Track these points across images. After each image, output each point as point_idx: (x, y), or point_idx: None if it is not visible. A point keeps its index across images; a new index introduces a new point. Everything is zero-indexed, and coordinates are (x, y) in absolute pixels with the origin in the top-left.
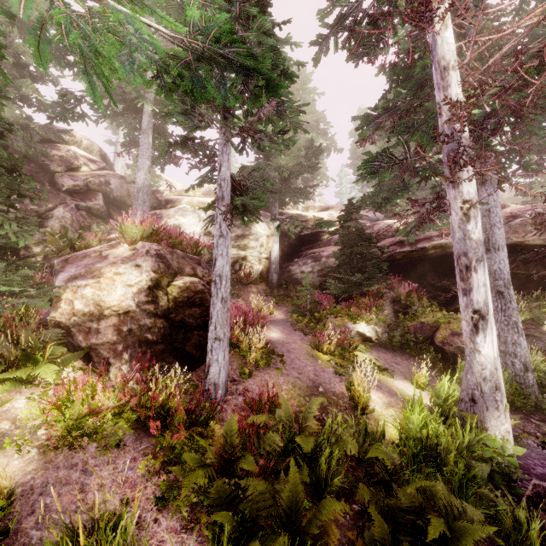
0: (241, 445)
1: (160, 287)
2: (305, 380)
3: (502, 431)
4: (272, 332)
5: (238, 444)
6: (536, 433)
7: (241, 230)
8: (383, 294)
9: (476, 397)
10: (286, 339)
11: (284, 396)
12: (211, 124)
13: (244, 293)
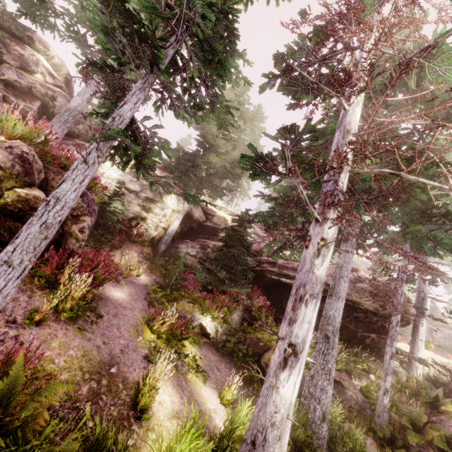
0: None
1: None
2: (105, 352)
3: None
4: (120, 291)
5: None
6: None
7: (152, 194)
8: (240, 299)
9: (257, 442)
10: (125, 303)
11: (60, 363)
12: (132, 62)
13: (127, 248)
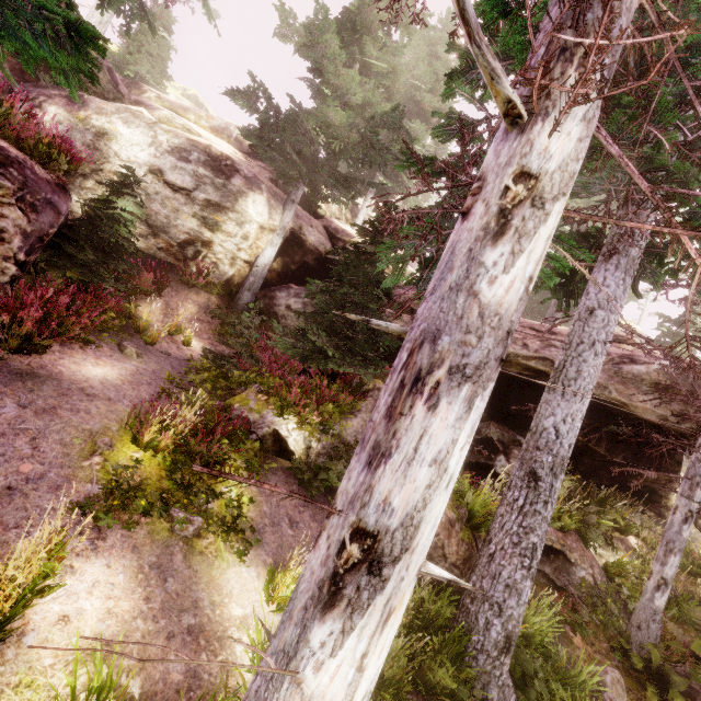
0: None
1: None
2: None
3: None
4: (110, 365)
5: None
6: None
7: (218, 195)
8: (366, 390)
9: None
10: (102, 388)
11: None
12: None
13: (177, 296)
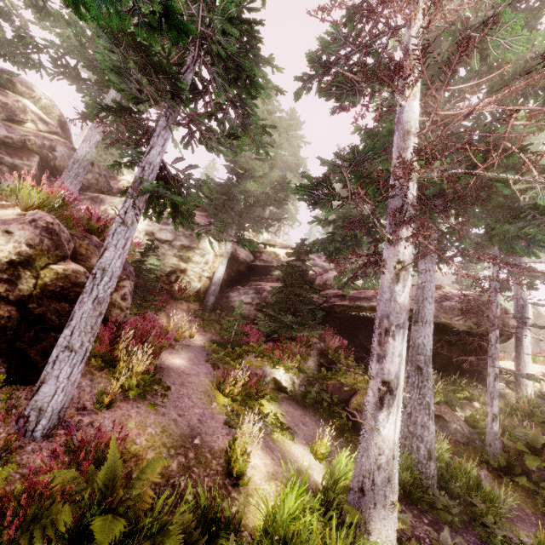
0: (12, 516)
1: (31, 266)
2: (183, 425)
3: (385, 538)
4: (178, 357)
5: (6, 514)
6: (425, 539)
7: (188, 241)
8: (312, 344)
9: (365, 488)
10: (188, 370)
11: (142, 442)
12: (151, 99)
13: (171, 307)
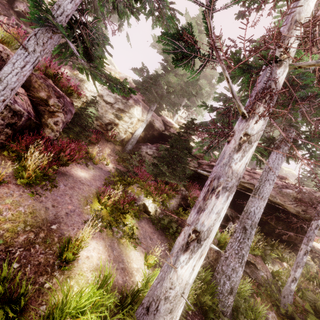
0: None
1: None
2: (51, 213)
3: None
4: (85, 172)
5: None
6: None
7: (123, 106)
8: (179, 190)
9: (150, 310)
10: (85, 181)
11: (7, 215)
12: None
13: (103, 144)
